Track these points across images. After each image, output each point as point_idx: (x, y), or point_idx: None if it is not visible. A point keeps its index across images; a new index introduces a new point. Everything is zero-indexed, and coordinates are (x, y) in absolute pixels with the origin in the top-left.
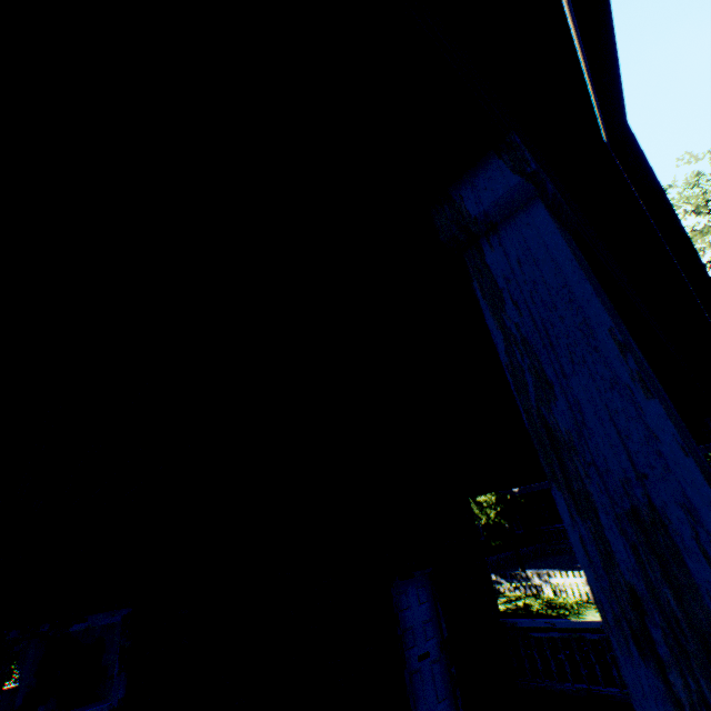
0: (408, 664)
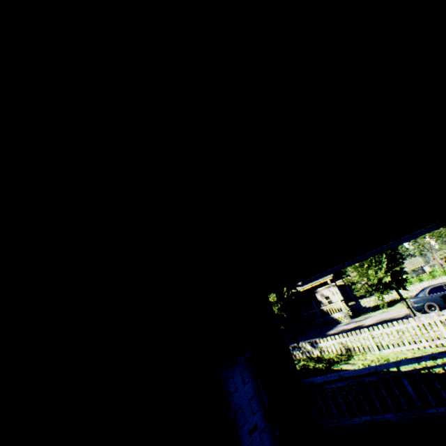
0: (242, 442)
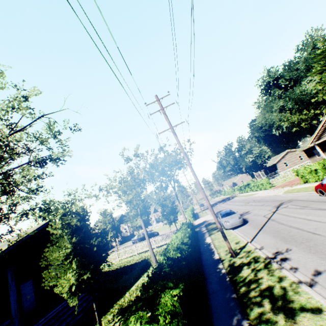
0: (23, 300)
